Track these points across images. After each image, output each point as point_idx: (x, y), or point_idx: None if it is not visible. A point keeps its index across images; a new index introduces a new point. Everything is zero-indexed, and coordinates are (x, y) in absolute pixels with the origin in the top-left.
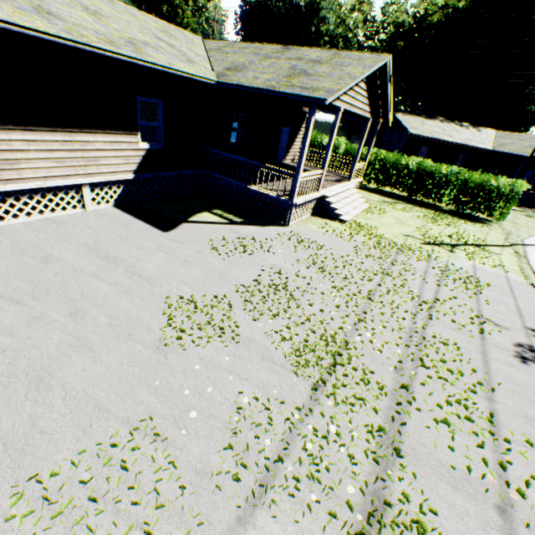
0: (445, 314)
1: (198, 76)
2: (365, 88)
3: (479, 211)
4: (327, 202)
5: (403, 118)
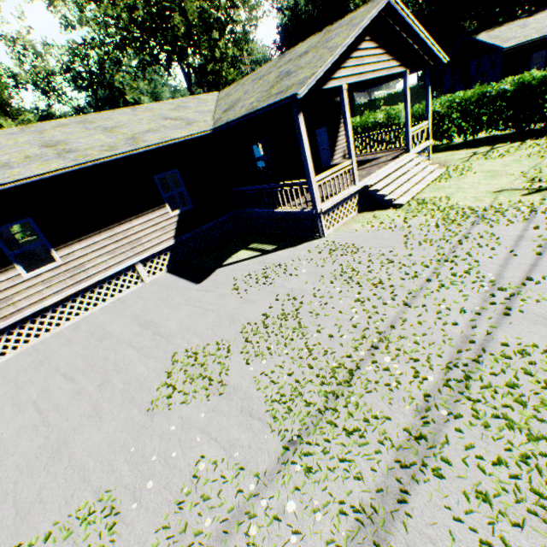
0: (538, 301)
1: (191, 135)
2: (374, 45)
3: None
4: (372, 191)
5: (488, 36)
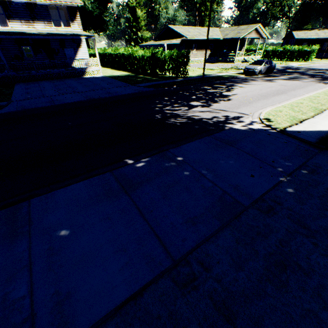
0: None
1: (220, 38)
2: (255, 32)
3: (303, 59)
4: (245, 59)
5: (295, 33)
